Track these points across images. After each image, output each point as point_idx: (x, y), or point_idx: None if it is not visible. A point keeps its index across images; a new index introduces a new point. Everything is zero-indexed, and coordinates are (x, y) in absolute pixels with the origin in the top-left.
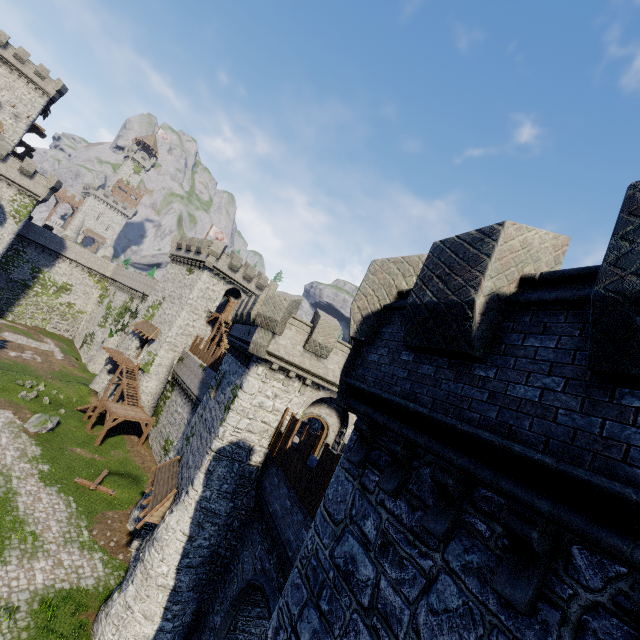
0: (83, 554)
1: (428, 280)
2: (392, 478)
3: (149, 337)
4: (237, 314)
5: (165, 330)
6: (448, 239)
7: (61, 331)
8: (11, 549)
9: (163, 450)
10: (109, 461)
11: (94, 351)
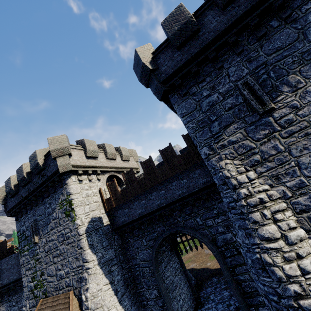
0: None
1: (171, 27)
2: (200, 77)
3: None
4: (11, 188)
5: None
6: (166, 18)
7: None
8: None
9: None
10: None
11: None
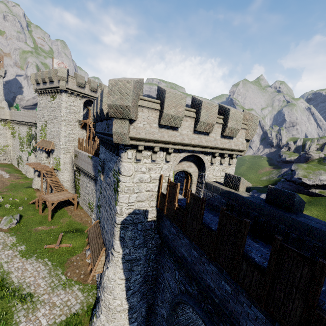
0: (66, 291)
1: None
2: None
3: (49, 149)
4: (94, 115)
5: (57, 142)
6: None
7: (1, 161)
8: (18, 312)
9: (89, 209)
10: (61, 226)
11: (26, 166)
